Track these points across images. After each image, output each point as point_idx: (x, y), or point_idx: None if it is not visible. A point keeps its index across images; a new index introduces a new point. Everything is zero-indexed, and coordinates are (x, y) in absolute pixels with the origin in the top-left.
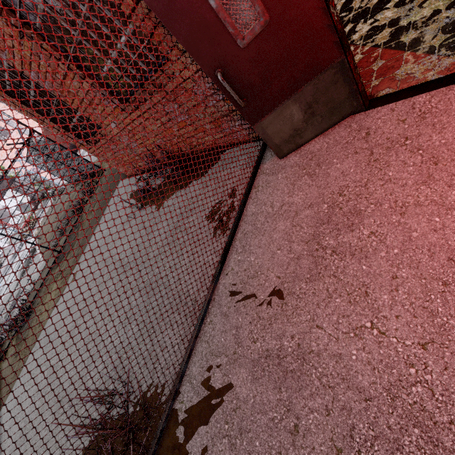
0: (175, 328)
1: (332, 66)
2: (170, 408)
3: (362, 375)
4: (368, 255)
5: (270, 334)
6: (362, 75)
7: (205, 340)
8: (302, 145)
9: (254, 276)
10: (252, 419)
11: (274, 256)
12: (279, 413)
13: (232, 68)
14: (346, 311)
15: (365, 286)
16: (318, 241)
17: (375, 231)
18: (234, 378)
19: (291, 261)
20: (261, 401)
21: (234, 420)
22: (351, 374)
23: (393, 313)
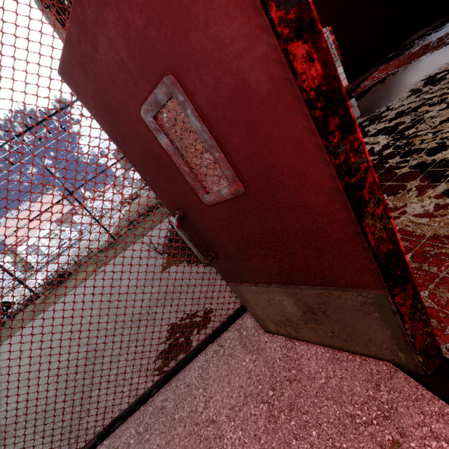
0: None
1: (358, 291)
2: None
3: None
4: None
5: None
6: None
7: None
8: (298, 339)
9: None
10: None
11: None
12: None
13: (196, 217)
14: None
15: None
16: None
17: None
18: None
19: None
20: None
21: None
22: None
23: None
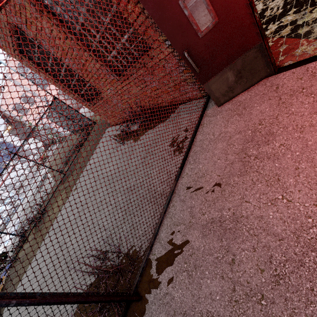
0: (148, 212)
1: (254, 47)
2: (148, 255)
3: (277, 226)
4: (279, 157)
5: (214, 209)
6: (273, 54)
7: (169, 216)
8: (233, 97)
9: (202, 176)
10: (202, 259)
11: (216, 163)
12: (221, 253)
13: (193, 49)
14: (265, 191)
15: (277, 175)
16: (245, 152)
17: (283, 143)
18: (190, 237)
19: (227, 165)
20: (209, 248)
21: (190, 261)
22: (269, 226)
23: (296, 189)
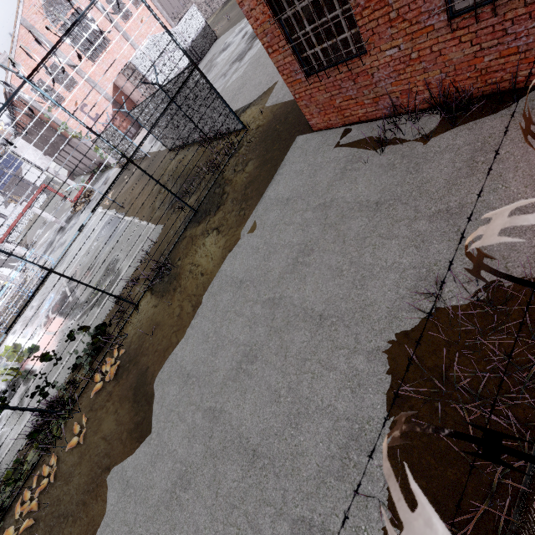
0: (530, 234)
1: None
2: None
3: None
4: None
5: None
6: None
7: None
8: None
9: None
10: None
11: None
12: None
13: None
14: None
15: None
16: None
17: None
18: None
19: None
20: None
21: None
22: None
23: None
